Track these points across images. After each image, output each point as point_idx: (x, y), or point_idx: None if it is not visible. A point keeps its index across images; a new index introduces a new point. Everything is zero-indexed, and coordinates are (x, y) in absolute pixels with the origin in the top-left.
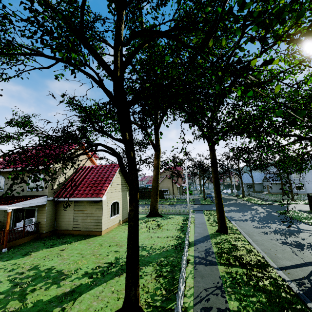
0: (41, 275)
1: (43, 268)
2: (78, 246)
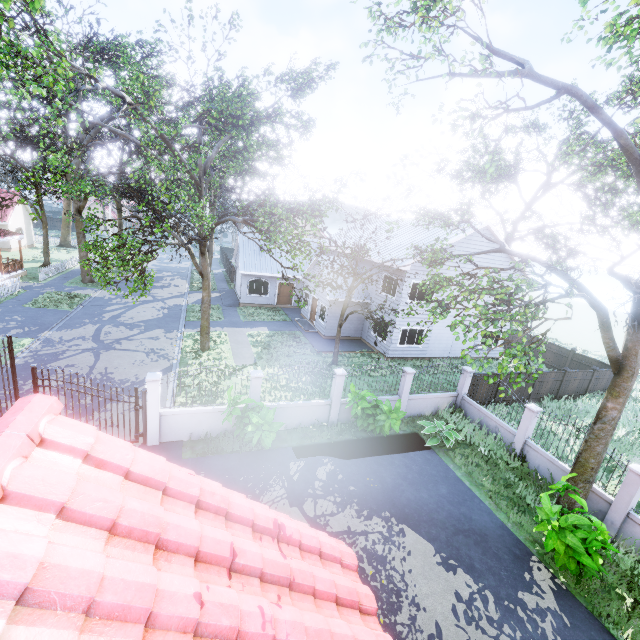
0: None
1: None
2: None
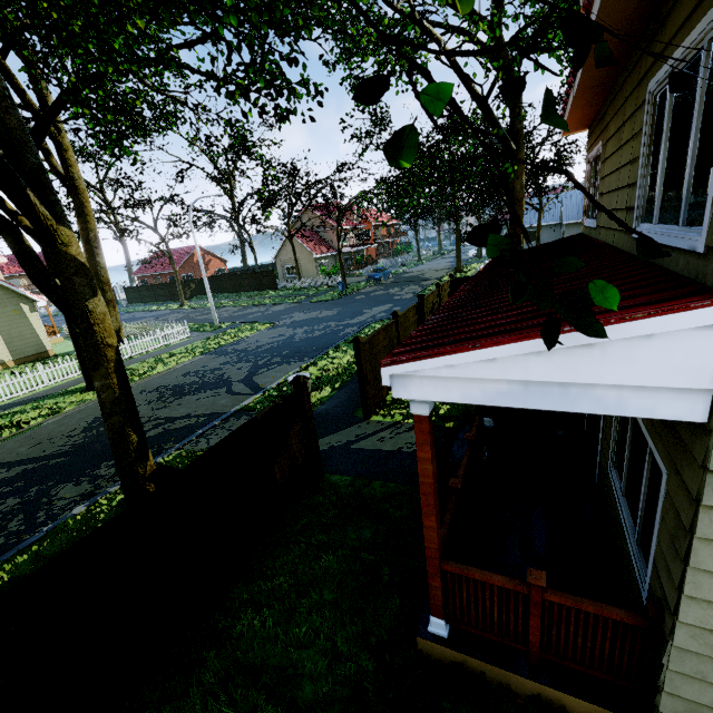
0: None
1: None
2: None
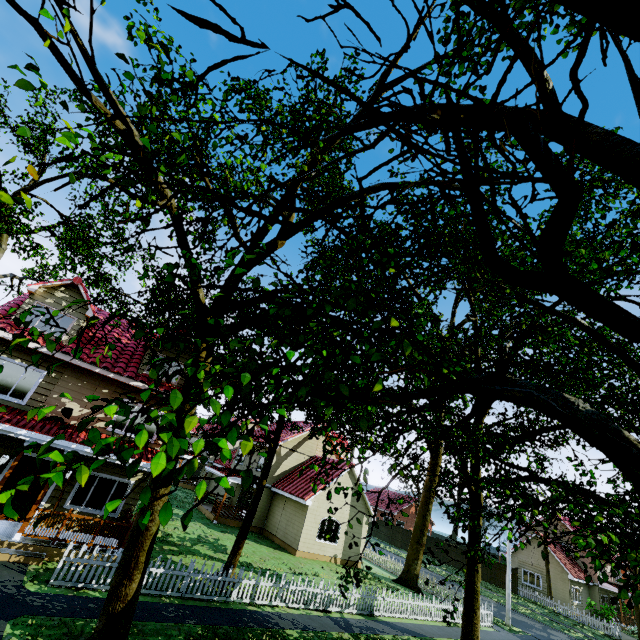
0: (215, 544)
1: (221, 542)
2: (261, 549)
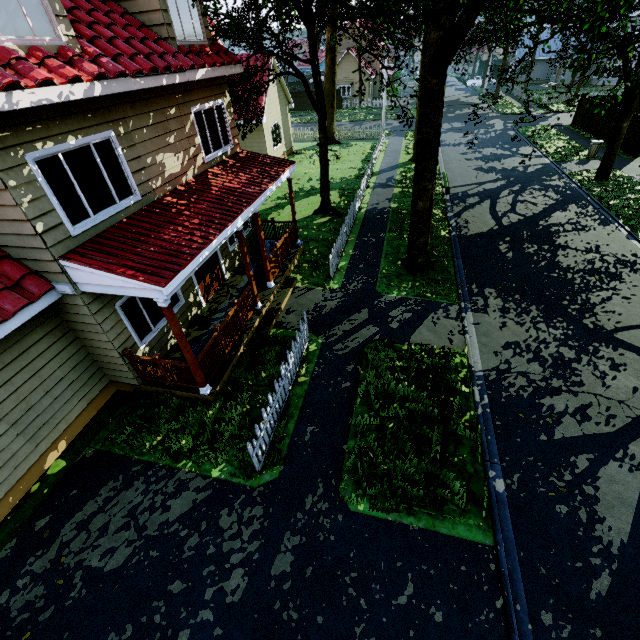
0: None
1: None
2: None
